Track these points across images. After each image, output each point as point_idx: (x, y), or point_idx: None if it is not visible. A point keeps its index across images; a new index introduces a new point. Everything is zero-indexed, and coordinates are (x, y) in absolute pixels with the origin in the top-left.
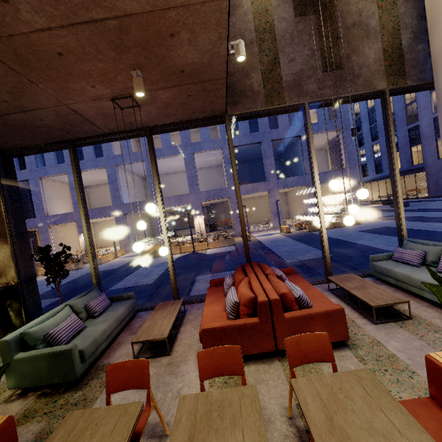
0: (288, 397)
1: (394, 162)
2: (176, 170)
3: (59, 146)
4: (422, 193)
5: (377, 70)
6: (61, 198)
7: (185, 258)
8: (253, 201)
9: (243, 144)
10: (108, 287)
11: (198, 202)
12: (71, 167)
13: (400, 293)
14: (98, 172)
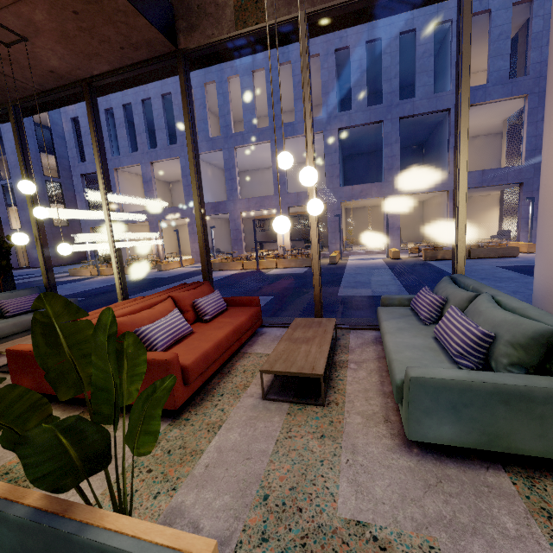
0: (0, 462)
1: (459, 126)
2: (269, 164)
3: (5, 111)
4: None
5: None
6: (138, 194)
7: (238, 275)
8: (371, 212)
9: (354, 125)
10: (129, 295)
11: (284, 207)
12: (144, 156)
13: (381, 362)
14: (174, 163)
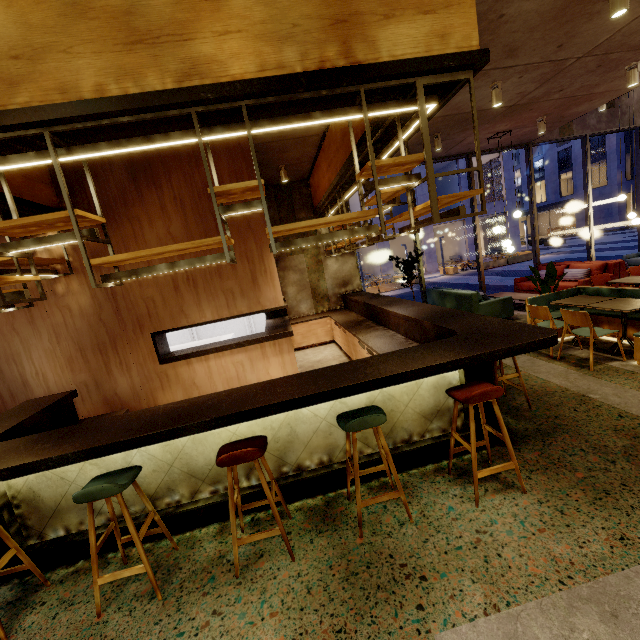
0: None
1: None
2: None
3: None
4: (568, 230)
5: (637, 109)
6: None
7: None
8: None
9: None
10: None
11: None
12: None
13: None
14: None
